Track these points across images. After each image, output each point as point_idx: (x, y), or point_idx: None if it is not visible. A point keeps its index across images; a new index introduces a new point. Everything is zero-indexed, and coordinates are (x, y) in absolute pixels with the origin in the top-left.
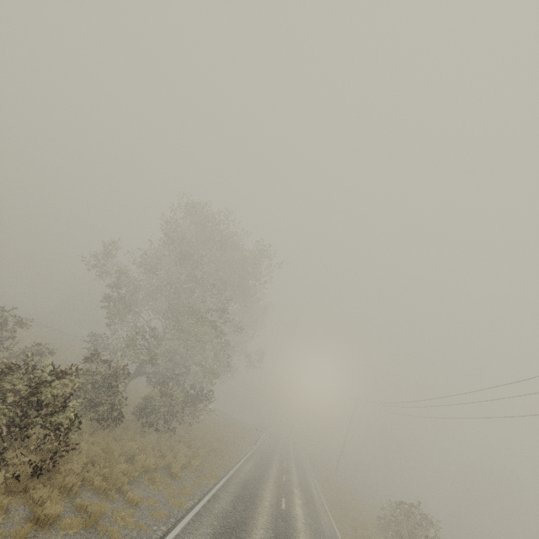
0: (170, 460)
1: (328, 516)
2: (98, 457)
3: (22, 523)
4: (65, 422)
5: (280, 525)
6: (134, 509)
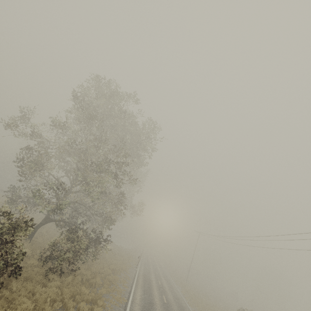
0: None
1: None
2: None
3: None
4: None
5: None
6: None
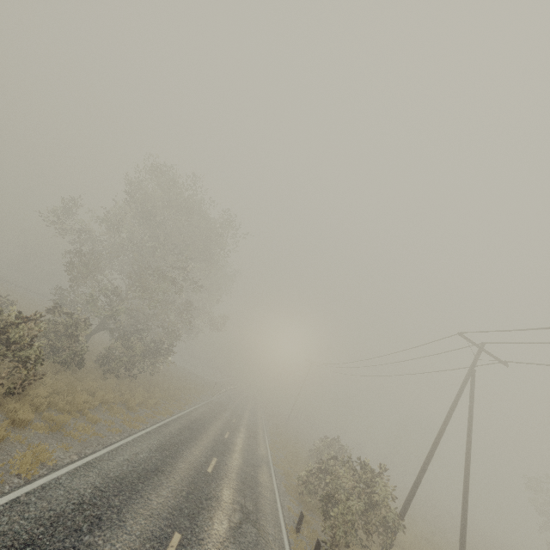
0: (128, 398)
1: (265, 447)
2: (62, 390)
3: (1, 423)
4: (32, 356)
5: (218, 446)
6: (93, 425)
